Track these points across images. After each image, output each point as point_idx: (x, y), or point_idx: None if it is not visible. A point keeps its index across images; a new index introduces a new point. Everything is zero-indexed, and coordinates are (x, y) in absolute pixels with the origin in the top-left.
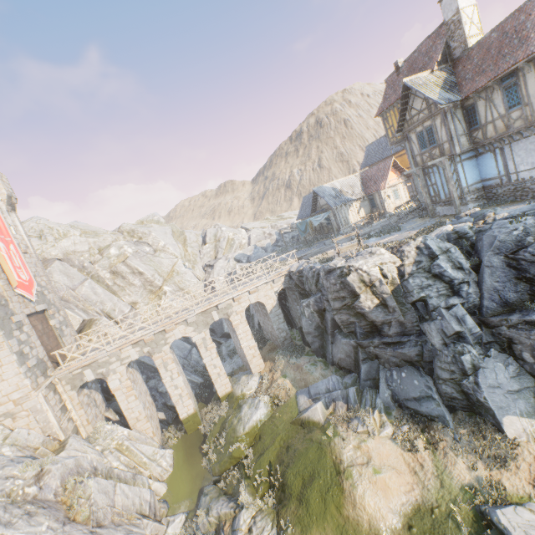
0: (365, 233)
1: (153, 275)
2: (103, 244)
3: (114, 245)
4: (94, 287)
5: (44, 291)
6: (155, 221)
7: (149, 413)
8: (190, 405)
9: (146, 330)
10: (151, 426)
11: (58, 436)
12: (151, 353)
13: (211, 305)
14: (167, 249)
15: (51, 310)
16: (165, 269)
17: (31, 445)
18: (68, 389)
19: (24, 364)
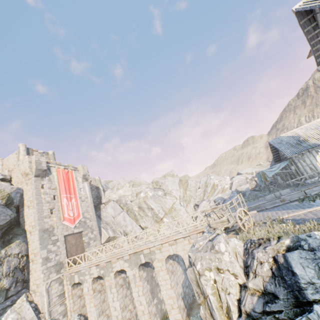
0: None
1: (158, 210)
2: (139, 190)
3: (143, 191)
4: (124, 216)
5: (87, 220)
6: (171, 175)
7: (105, 319)
8: None
9: (104, 258)
10: None
11: (46, 315)
12: (104, 275)
13: (138, 249)
14: (172, 193)
15: (85, 231)
16: (167, 206)
17: (26, 317)
18: (69, 284)
19: (45, 264)
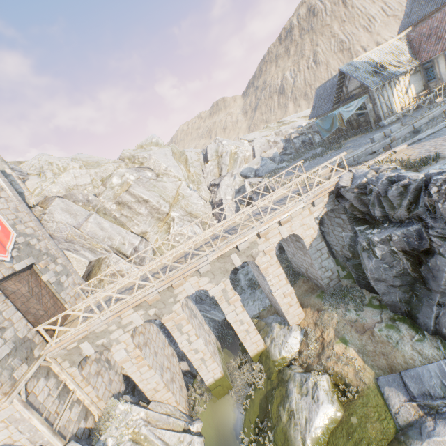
0: (434, 116)
1: (158, 202)
2: (105, 174)
3: (116, 174)
4: (99, 222)
5: (31, 240)
6: (153, 144)
7: (168, 375)
8: (215, 368)
9: (148, 287)
10: (173, 395)
11: (53, 445)
12: (159, 315)
13: (228, 247)
14: (169, 172)
15: (41, 263)
16: (169, 194)
17: None
18: (67, 366)
19: None
